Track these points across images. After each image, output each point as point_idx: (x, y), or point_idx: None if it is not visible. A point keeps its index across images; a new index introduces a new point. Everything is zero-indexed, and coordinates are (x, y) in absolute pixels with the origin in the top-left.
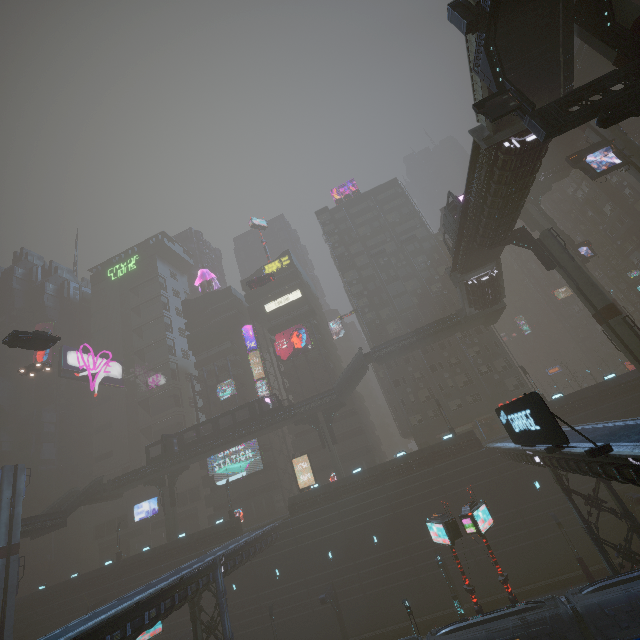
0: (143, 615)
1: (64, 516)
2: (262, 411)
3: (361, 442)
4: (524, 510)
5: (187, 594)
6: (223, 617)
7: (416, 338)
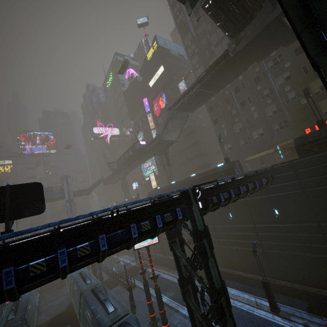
0: None
1: (89, 190)
2: (135, 150)
3: (197, 162)
4: (258, 228)
5: None
6: None
7: (199, 86)
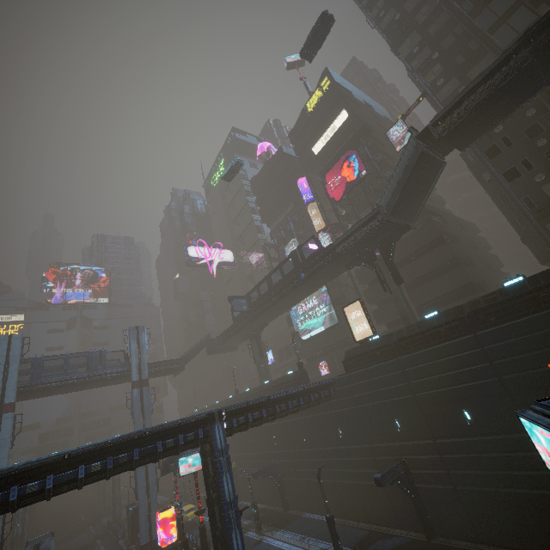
0: (78, 468)
1: (182, 362)
2: (303, 259)
3: (456, 279)
4: None
5: (157, 449)
6: (221, 478)
7: (528, 50)
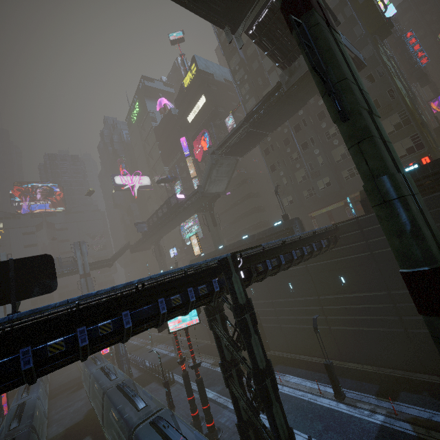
0: None
1: (112, 260)
2: (171, 206)
3: (252, 220)
4: (323, 300)
5: None
6: None
7: (248, 125)
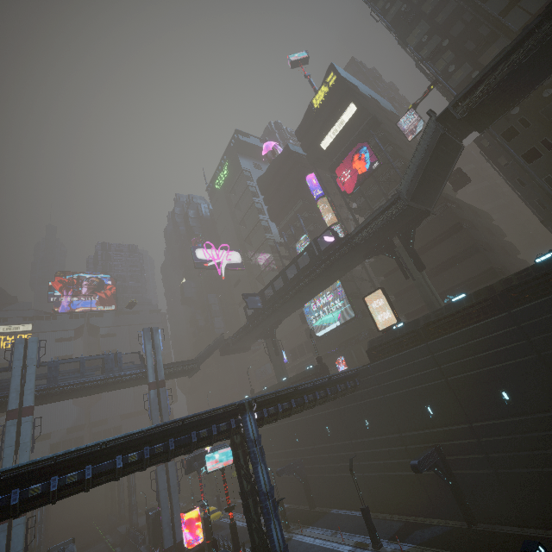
0: (116, 458)
1: (197, 362)
2: (320, 251)
3: (477, 265)
4: None
5: (192, 440)
6: (256, 468)
7: (551, 23)
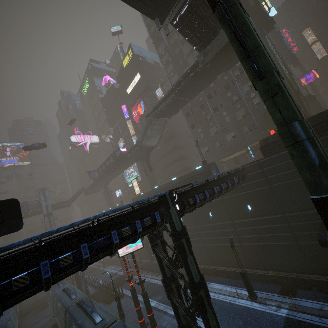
0: None
1: (70, 202)
2: (116, 157)
3: (178, 166)
4: (236, 224)
5: None
6: None
7: (174, 94)
